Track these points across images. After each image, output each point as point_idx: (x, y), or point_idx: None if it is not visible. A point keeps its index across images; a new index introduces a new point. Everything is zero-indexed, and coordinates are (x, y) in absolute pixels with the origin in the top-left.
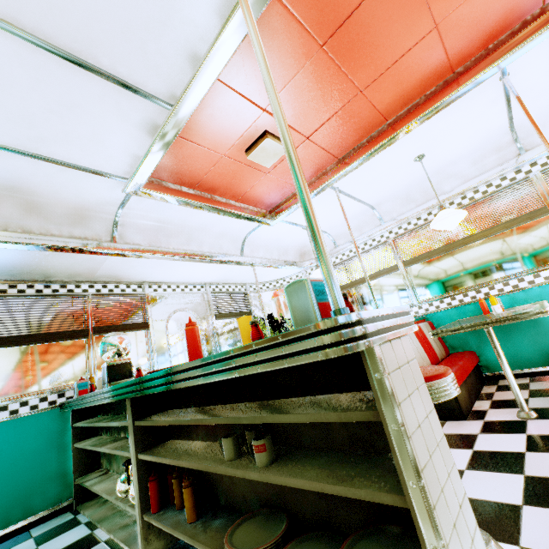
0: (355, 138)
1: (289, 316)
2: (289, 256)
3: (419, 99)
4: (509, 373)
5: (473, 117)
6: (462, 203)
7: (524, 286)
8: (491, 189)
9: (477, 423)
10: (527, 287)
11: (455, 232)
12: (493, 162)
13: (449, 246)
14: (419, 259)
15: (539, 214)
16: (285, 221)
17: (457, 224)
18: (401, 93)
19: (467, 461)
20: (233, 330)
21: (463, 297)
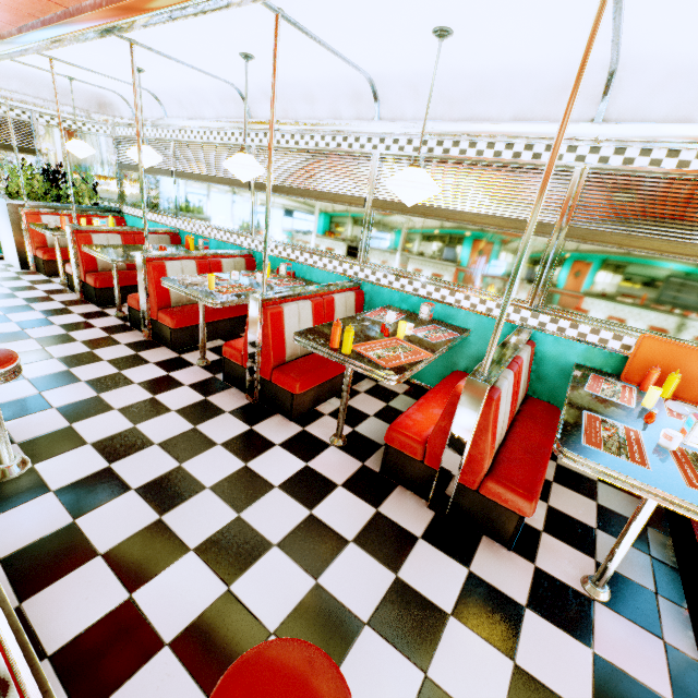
0: (12, 17)
1: (96, 173)
2: (77, 102)
3: (54, 13)
4: (116, 289)
5: (156, 59)
6: (217, 139)
7: (225, 239)
8: (233, 139)
9: (96, 310)
10: (225, 241)
11: (210, 165)
12: (234, 111)
13: (200, 177)
14: (184, 176)
15: (244, 186)
16: (18, 62)
17: (148, 165)
18: (16, 1)
19: (28, 320)
20: (3, 164)
21: (199, 228)
